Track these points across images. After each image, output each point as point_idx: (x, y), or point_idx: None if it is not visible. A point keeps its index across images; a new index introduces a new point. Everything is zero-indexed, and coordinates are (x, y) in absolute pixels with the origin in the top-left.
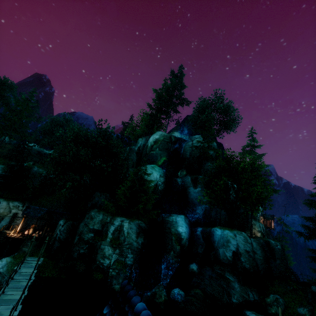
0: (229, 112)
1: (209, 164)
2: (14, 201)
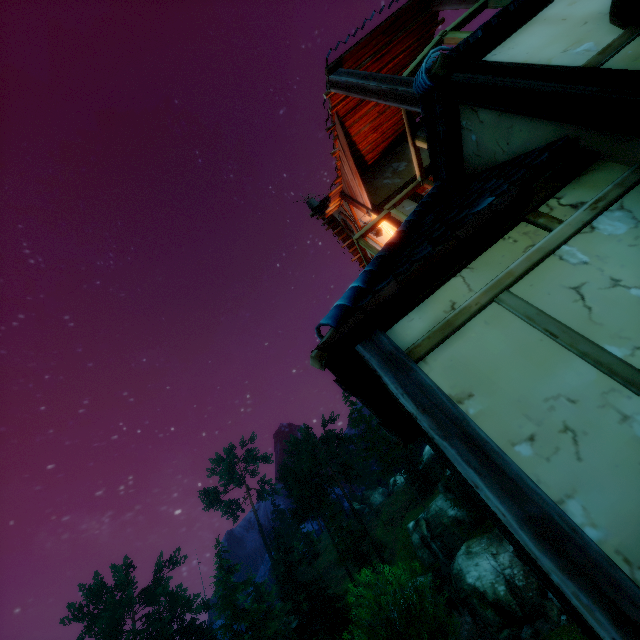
0: None
1: None
2: None
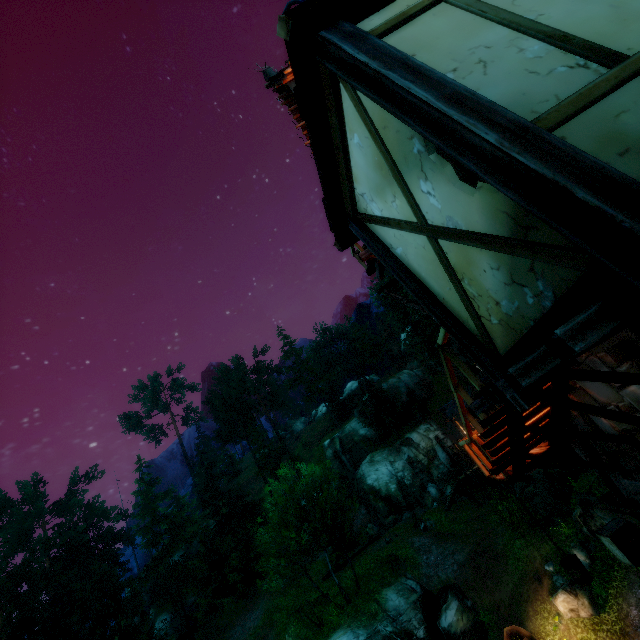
0: None
1: None
2: (417, 427)
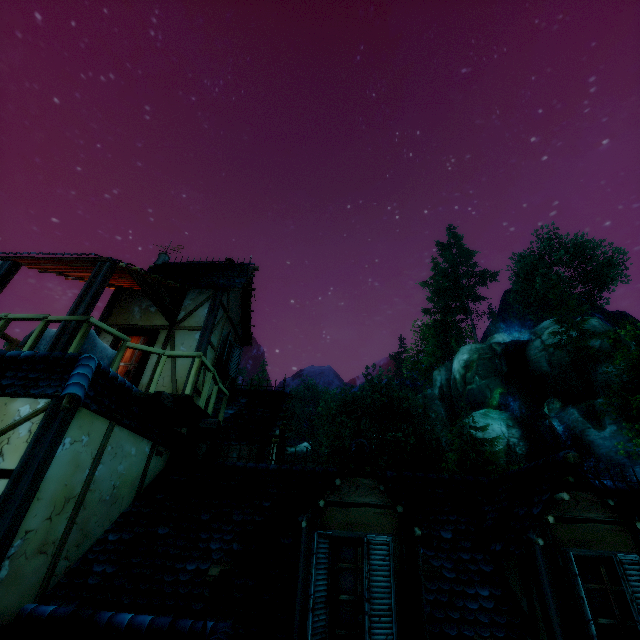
0: (587, 253)
1: (604, 368)
2: None
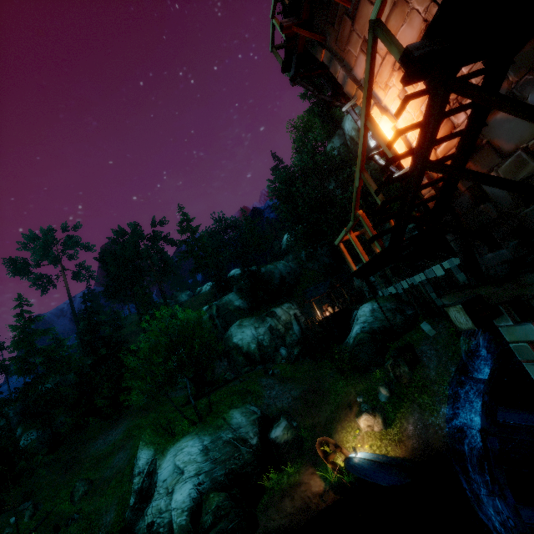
0: None
1: None
2: (282, 304)
